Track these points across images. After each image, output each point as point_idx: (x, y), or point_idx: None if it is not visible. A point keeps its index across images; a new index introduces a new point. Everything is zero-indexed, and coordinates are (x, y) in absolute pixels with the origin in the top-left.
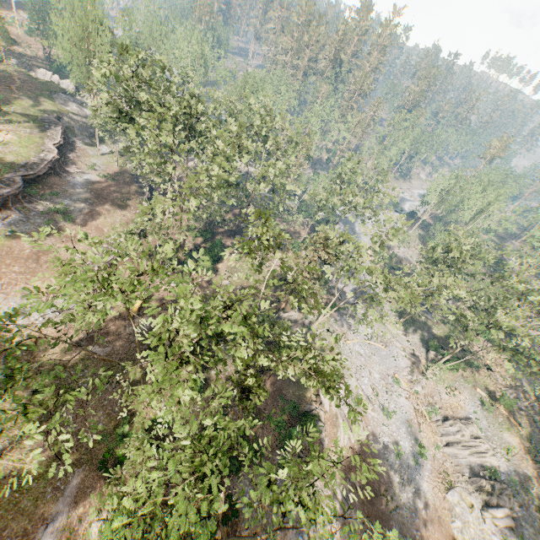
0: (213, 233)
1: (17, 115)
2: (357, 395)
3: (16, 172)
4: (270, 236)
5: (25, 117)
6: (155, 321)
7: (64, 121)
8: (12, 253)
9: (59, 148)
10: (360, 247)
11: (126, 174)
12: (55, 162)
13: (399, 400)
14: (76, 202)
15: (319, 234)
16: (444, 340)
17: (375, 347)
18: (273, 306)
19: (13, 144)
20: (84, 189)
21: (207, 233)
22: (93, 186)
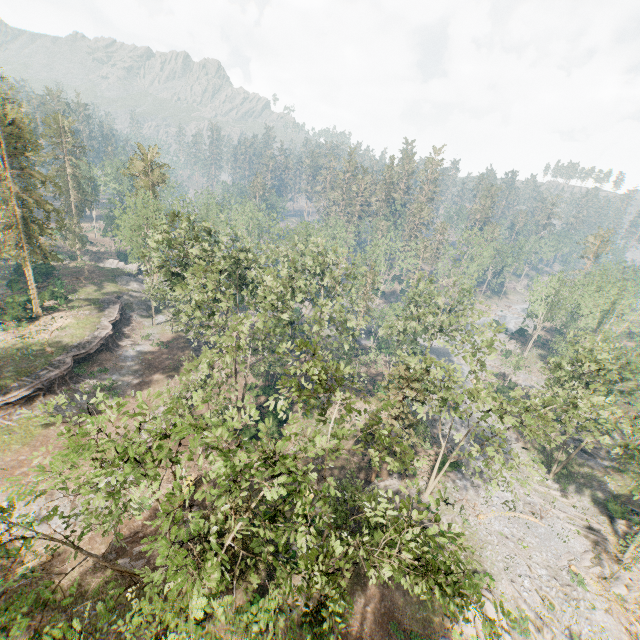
0: (278, 389)
1: (79, 301)
2: (518, 611)
3: (67, 353)
4: (321, 367)
5: (87, 301)
6: (155, 484)
7: (124, 299)
8: (46, 442)
9: (115, 324)
10: (451, 372)
11: (181, 339)
12: (108, 338)
13: (594, 615)
14: (125, 376)
15: (398, 366)
16: (630, 498)
17: (525, 521)
18: (363, 474)
19: (70, 327)
20: (135, 361)
21: (270, 389)
22: (145, 356)
